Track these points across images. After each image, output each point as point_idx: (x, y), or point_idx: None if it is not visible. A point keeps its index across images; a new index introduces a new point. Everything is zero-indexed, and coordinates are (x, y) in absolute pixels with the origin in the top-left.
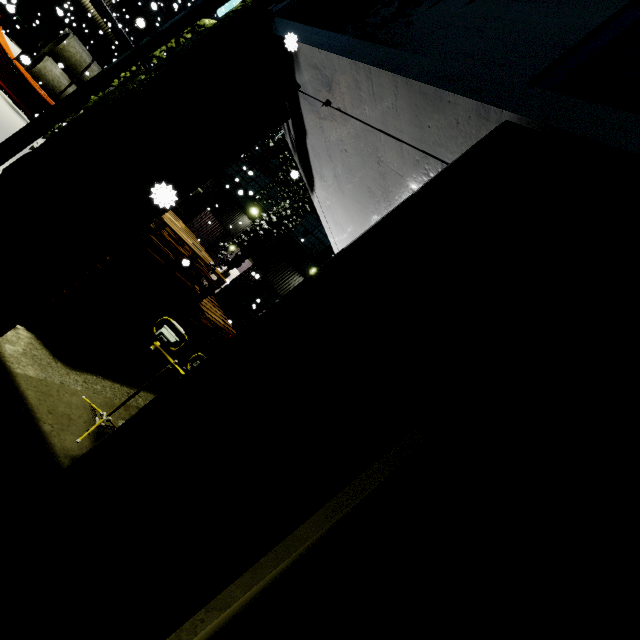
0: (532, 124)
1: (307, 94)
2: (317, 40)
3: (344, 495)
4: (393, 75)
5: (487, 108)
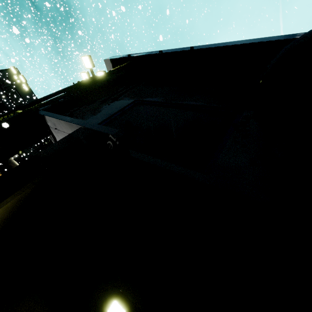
0: (83, 127)
1: (51, 127)
2: (49, 115)
3: (20, 191)
4: (63, 121)
5: (77, 125)
